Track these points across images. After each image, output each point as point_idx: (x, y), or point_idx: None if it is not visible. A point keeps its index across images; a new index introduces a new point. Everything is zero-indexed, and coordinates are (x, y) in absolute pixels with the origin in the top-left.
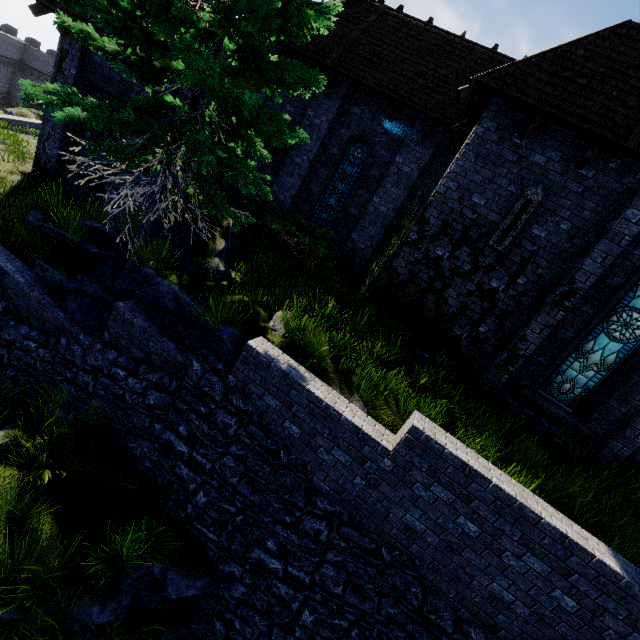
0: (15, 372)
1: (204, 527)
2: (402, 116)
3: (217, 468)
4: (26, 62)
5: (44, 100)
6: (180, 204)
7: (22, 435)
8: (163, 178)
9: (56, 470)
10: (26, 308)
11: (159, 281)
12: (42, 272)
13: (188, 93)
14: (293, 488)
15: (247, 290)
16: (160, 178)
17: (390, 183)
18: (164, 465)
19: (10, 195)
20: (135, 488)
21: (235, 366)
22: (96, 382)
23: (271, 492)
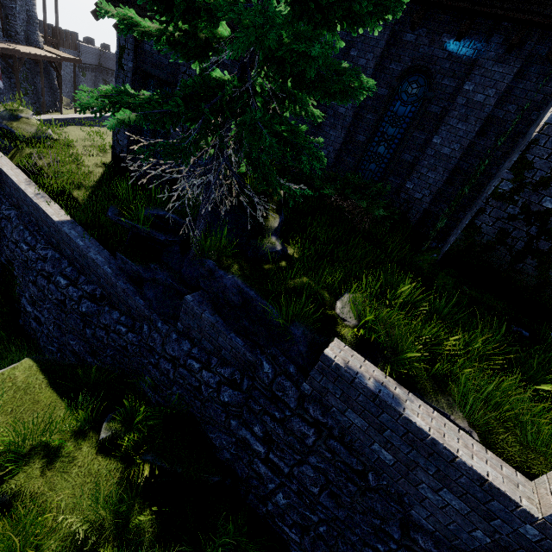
0: (113, 351)
1: (285, 525)
2: (473, 30)
3: (295, 474)
4: (102, 65)
5: (98, 107)
6: (235, 189)
7: (120, 428)
8: (217, 164)
9: (150, 463)
10: (115, 295)
11: (222, 274)
12: (123, 264)
13: (228, 61)
14: (385, 515)
15: (309, 273)
16: (214, 165)
17: (456, 118)
18: (242, 459)
19: (97, 187)
20: (218, 479)
21: (310, 374)
22: (175, 370)
23: (357, 511)
